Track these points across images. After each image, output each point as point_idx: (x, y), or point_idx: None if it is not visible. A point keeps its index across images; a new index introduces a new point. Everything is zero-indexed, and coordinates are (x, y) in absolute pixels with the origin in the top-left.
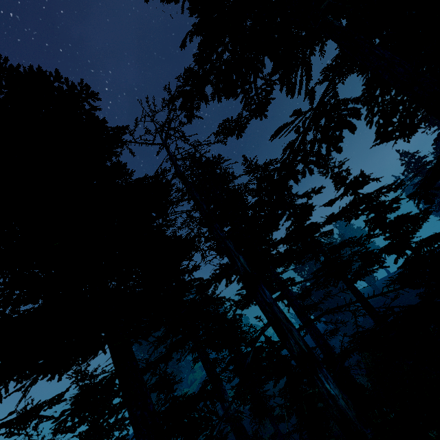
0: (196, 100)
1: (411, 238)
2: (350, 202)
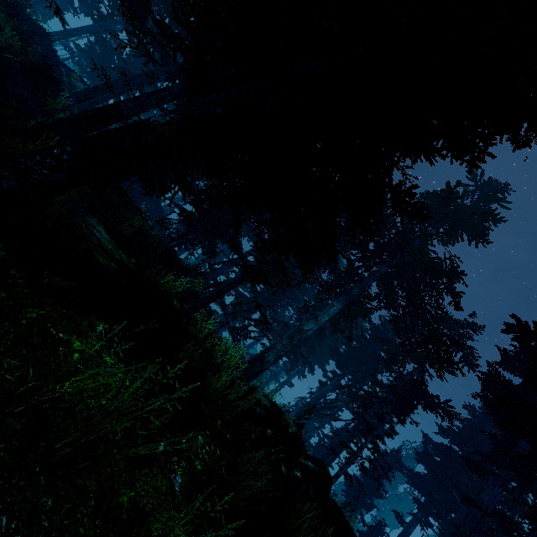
0: None
1: None
2: None
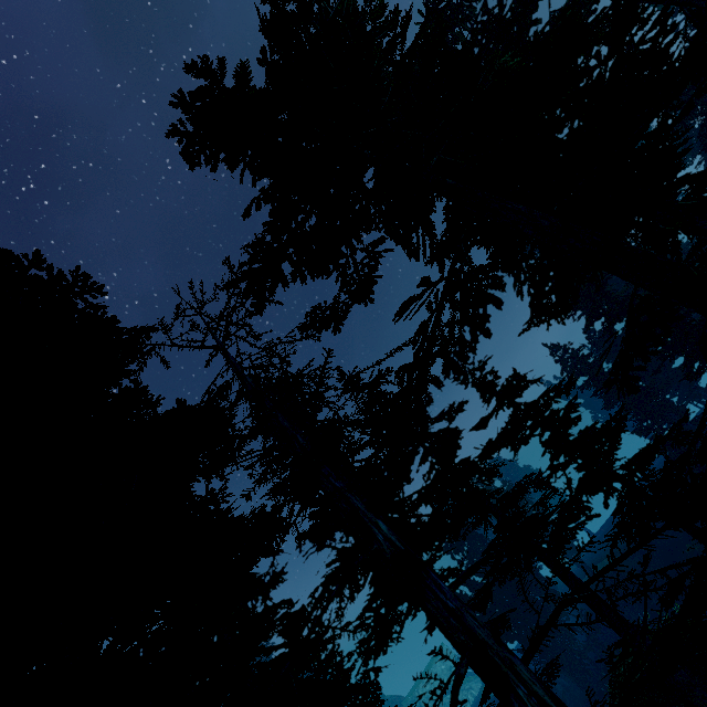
0: (269, 281)
1: (612, 461)
2: (511, 418)
